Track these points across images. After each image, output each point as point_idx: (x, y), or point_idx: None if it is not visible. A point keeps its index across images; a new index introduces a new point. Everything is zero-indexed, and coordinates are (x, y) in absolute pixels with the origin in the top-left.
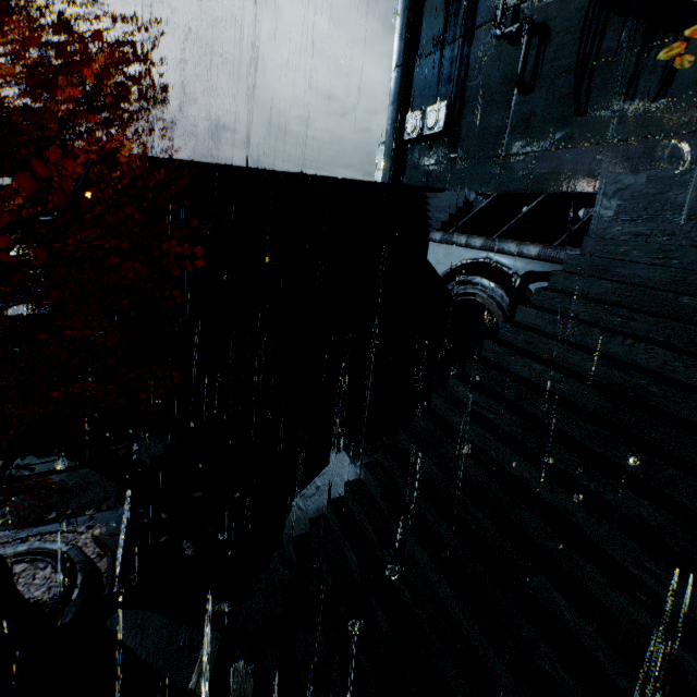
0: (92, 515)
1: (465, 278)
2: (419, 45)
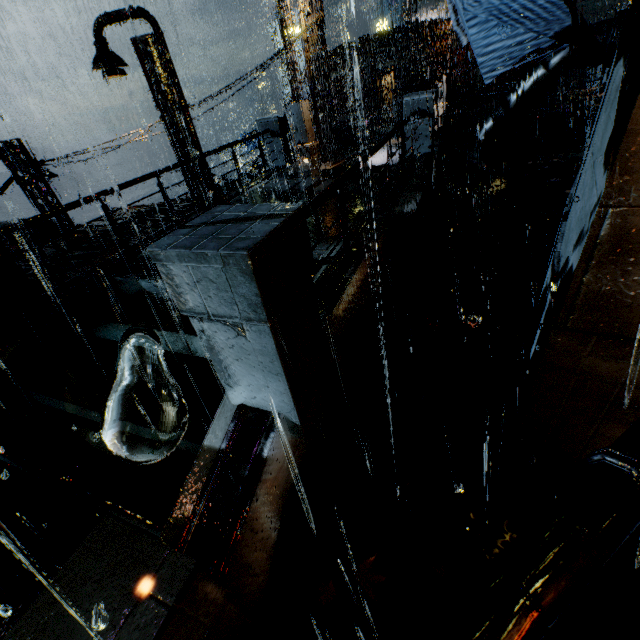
0: None
1: None
2: None
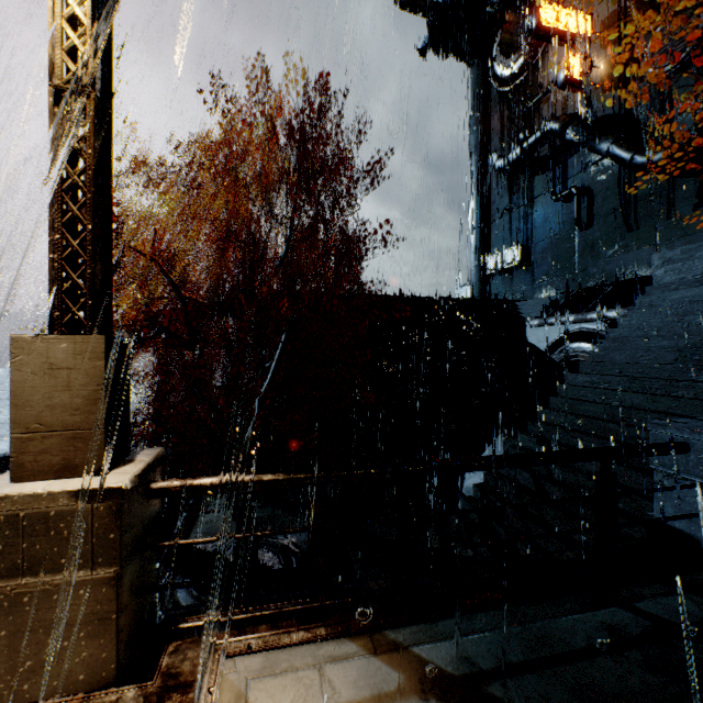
0: None
1: (565, 346)
2: (491, 214)
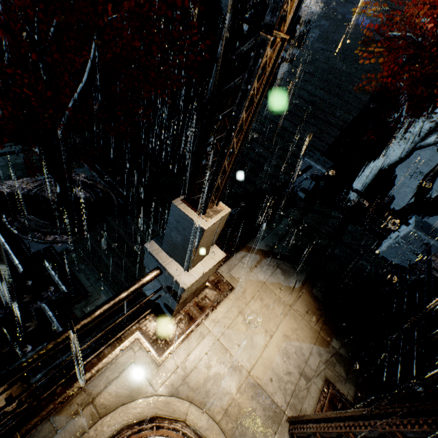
0: (73, 170)
1: None
2: None
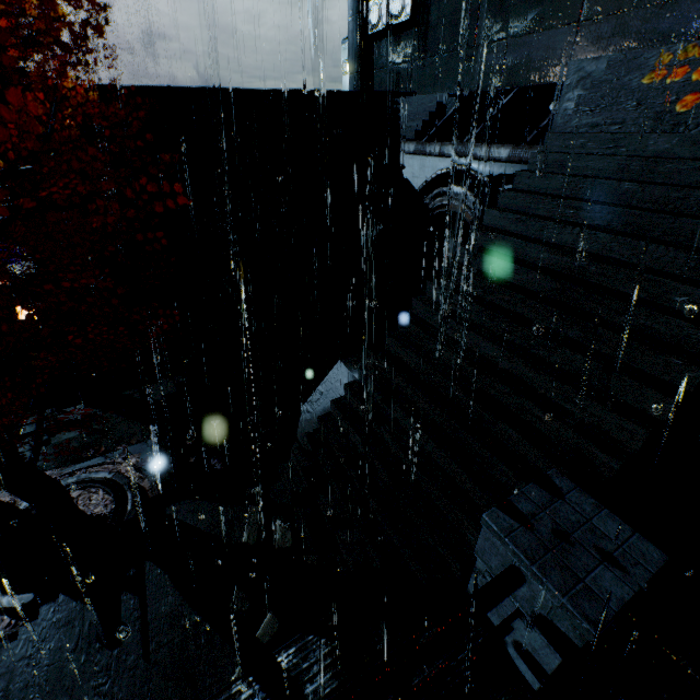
0: (124, 449)
1: (441, 189)
2: None
